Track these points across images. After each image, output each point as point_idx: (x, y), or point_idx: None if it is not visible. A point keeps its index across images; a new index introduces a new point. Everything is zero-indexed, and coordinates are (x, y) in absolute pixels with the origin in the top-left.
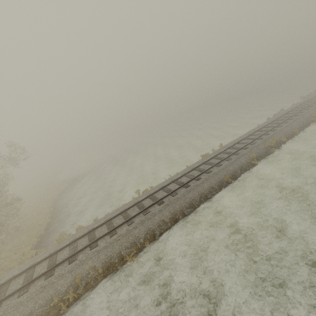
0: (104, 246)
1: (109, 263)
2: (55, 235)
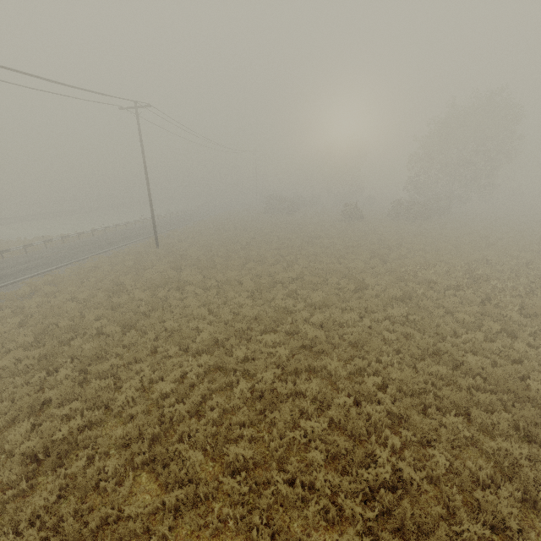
0: None
1: None
2: None
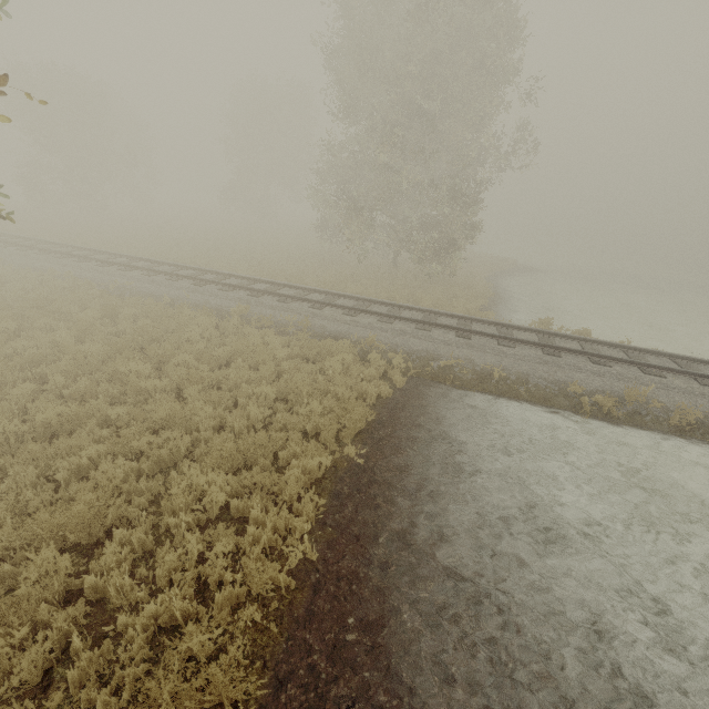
0: (685, 389)
1: (698, 420)
2: (510, 318)
